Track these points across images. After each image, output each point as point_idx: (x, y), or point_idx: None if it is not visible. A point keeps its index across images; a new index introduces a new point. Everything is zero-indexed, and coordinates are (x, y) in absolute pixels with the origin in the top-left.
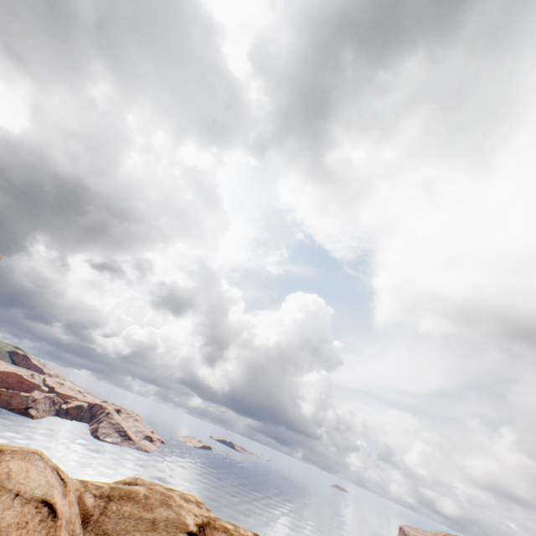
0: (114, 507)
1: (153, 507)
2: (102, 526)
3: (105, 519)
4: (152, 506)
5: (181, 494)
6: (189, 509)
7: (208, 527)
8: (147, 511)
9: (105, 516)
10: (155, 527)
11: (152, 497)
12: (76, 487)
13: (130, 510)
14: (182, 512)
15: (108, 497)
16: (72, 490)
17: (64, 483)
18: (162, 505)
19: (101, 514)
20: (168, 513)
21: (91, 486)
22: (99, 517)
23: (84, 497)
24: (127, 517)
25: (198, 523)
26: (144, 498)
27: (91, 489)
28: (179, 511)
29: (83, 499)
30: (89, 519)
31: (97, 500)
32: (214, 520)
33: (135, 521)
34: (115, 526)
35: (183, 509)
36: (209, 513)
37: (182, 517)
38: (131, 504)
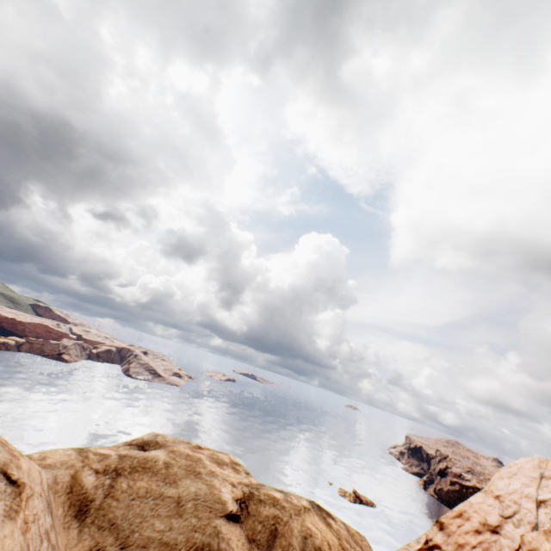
0: (124, 485)
1: (177, 478)
2: (107, 514)
3: (112, 504)
4: (176, 477)
5: (211, 455)
6: (224, 477)
7: (251, 501)
8: (169, 485)
9: (111, 499)
10: (180, 510)
11: (174, 465)
12: (70, 463)
13: (146, 486)
14: (216, 483)
15: (115, 472)
16: (37, 493)
17: (17, 489)
18: (188, 475)
19: (106, 497)
20: (197, 487)
21: (93, 457)
22: (102, 501)
23: (80, 477)
24: (143, 496)
25: (237, 498)
26: (164, 468)
27: (92, 463)
28: (211, 481)
29: (79, 480)
30: (88, 507)
31: (100, 478)
32: (258, 489)
33: (153, 501)
34: (127, 511)
35: (216, 478)
36: (250, 479)
37: (215, 492)
38: (148, 477)
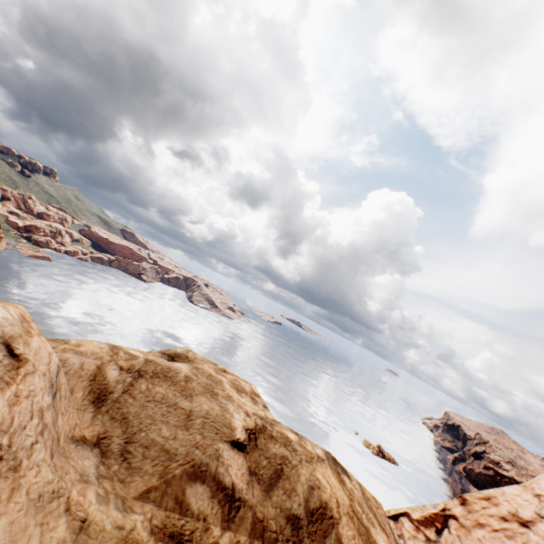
0: (143, 386)
1: (193, 393)
2: (122, 408)
3: (128, 400)
4: (192, 392)
5: (233, 380)
6: (240, 404)
7: (261, 435)
8: (185, 398)
9: (128, 396)
10: (188, 424)
11: (194, 381)
12: (99, 355)
13: (163, 392)
14: (230, 408)
15: (138, 373)
16: (40, 372)
17: (16, 363)
18: (204, 393)
19: (124, 393)
20: (210, 407)
21: (122, 355)
22: (120, 396)
23: (105, 369)
24: (158, 401)
25: (248, 428)
26: (184, 381)
27: (119, 360)
28: (226, 405)
29: (103, 371)
30: (106, 397)
31: (123, 374)
32: (272, 425)
33: (166, 408)
34: (140, 411)
35: (232, 403)
36: (266, 413)
37: (227, 416)
38: (167, 385)
